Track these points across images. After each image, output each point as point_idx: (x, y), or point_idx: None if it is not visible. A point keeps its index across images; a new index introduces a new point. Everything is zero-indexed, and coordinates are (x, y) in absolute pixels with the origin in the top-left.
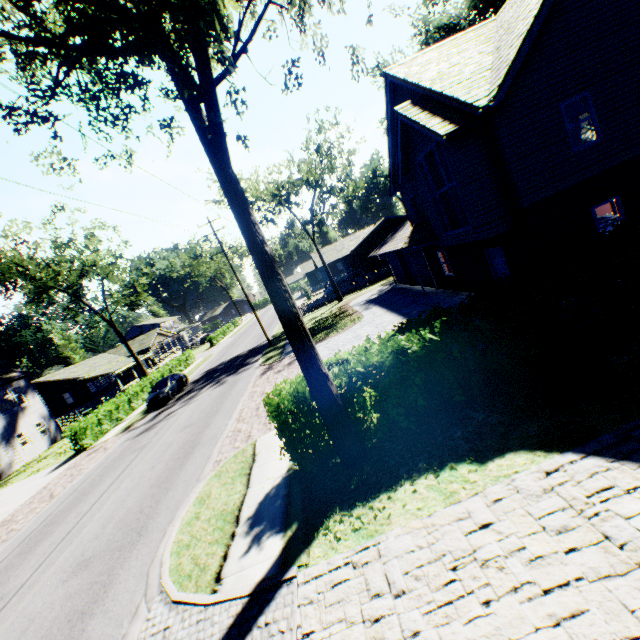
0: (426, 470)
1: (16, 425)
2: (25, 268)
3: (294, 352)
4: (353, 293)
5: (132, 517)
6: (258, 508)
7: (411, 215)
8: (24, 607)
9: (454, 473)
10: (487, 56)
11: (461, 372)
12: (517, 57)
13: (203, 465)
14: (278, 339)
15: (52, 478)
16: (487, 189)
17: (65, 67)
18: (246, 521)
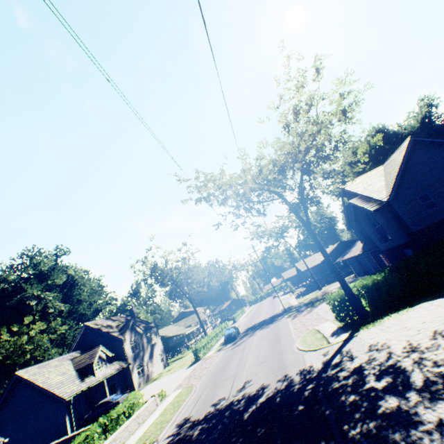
0: (393, 313)
1: (153, 351)
2: (163, 271)
3: (337, 278)
4: (327, 285)
5: (270, 353)
6: (331, 333)
7: (360, 238)
8: (247, 372)
9: (403, 311)
10: (382, 182)
11: (399, 287)
12: (393, 186)
13: (291, 339)
14: (288, 309)
15: (193, 367)
16: (395, 226)
17: (245, 203)
18: (329, 336)
